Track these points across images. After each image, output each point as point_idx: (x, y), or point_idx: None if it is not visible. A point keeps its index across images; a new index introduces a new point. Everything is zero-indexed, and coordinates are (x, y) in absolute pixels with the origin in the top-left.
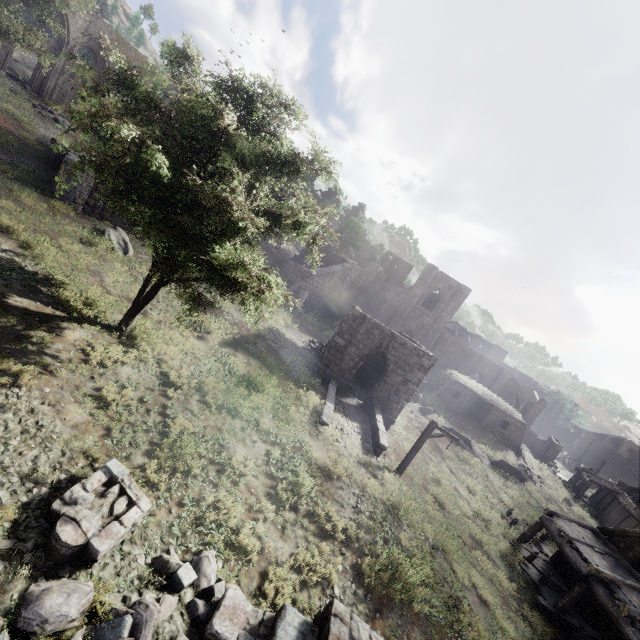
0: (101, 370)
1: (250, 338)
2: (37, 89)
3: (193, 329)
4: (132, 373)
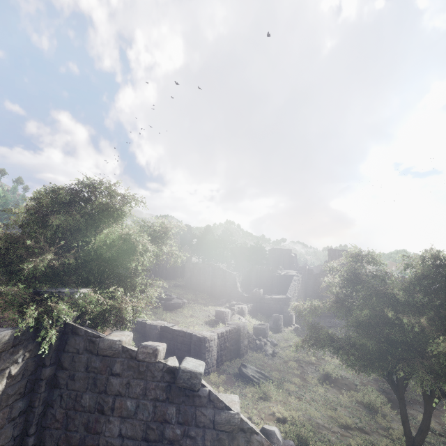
0: None
1: (383, 388)
2: None
3: (373, 414)
4: None
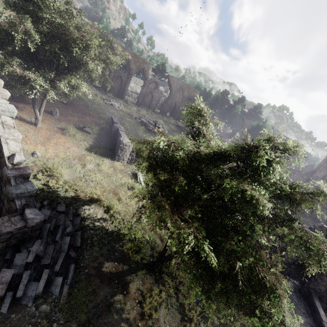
0: (150, 321)
1: None
2: (104, 89)
3: None
4: (165, 314)
